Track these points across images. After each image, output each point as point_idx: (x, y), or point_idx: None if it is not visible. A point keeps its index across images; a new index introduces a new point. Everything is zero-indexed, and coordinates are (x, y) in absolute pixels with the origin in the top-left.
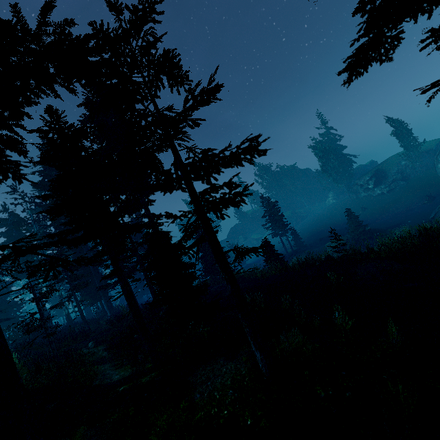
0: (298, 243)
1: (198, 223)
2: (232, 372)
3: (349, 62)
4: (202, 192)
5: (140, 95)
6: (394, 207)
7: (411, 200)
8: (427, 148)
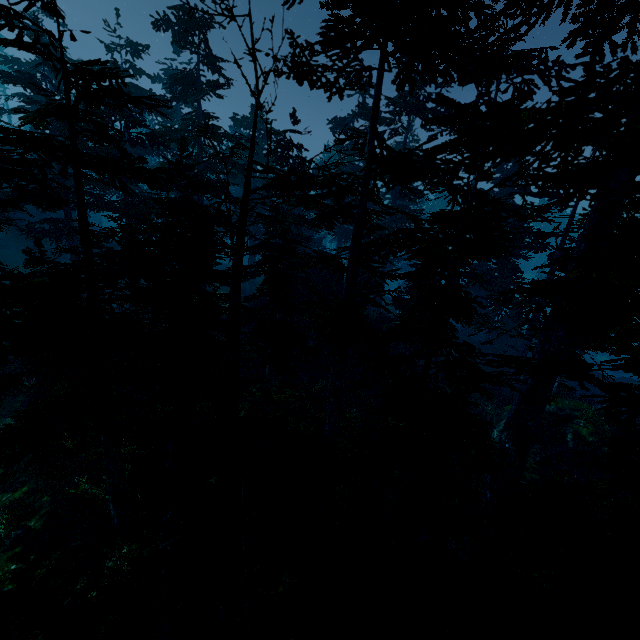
0: None
1: None
2: None
3: None
4: None
5: None
6: None
7: None
8: None
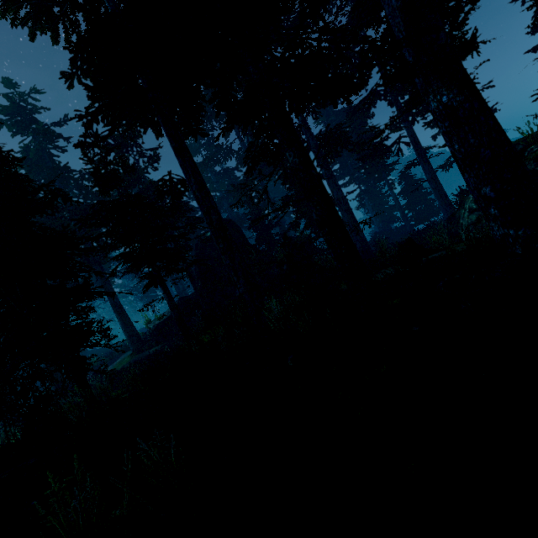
0: None
1: None
2: None
3: None
4: None
5: None
6: None
7: None
8: None
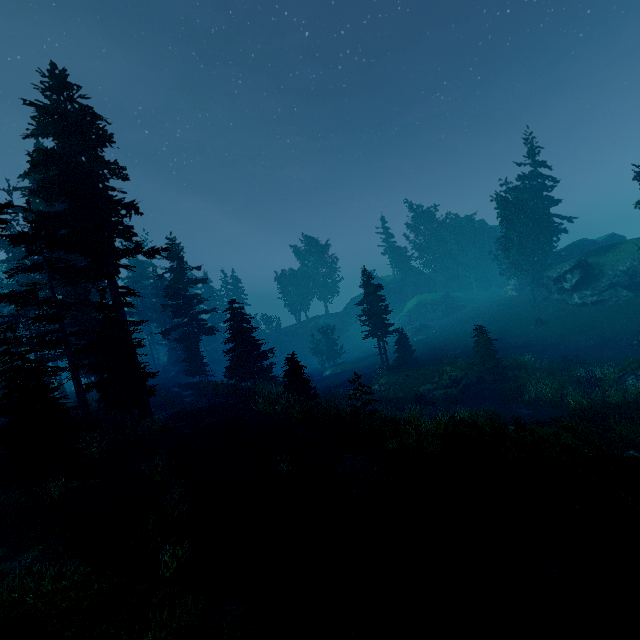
0: (403, 354)
1: None
2: None
3: None
4: None
5: None
6: (586, 335)
7: (618, 331)
8: None
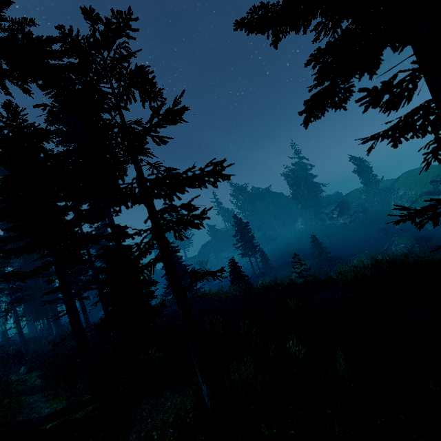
0: (266, 264)
1: (152, 243)
2: (177, 406)
3: (308, 105)
4: (160, 210)
5: (107, 105)
6: (354, 237)
7: (369, 231)
8: (384, 186)
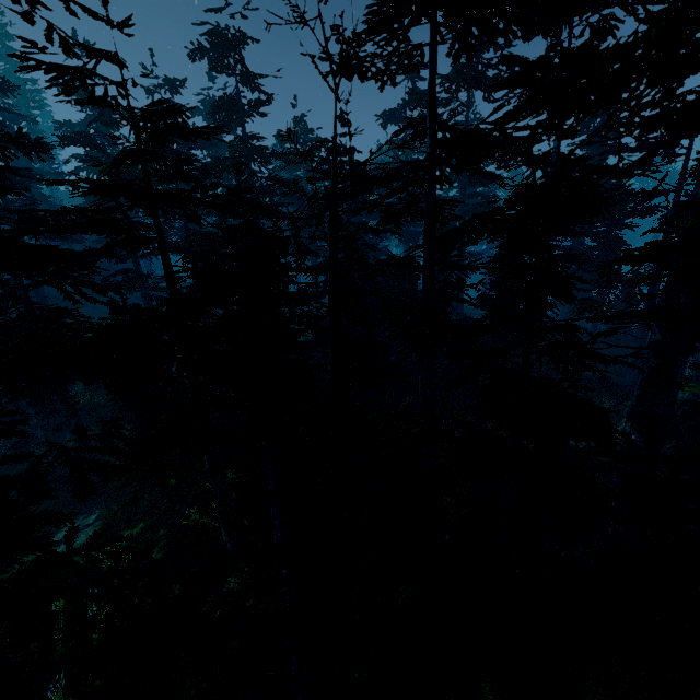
0: None
1: None
2: None
3: None
4: None
5: None
6: None
7: None
8: None
